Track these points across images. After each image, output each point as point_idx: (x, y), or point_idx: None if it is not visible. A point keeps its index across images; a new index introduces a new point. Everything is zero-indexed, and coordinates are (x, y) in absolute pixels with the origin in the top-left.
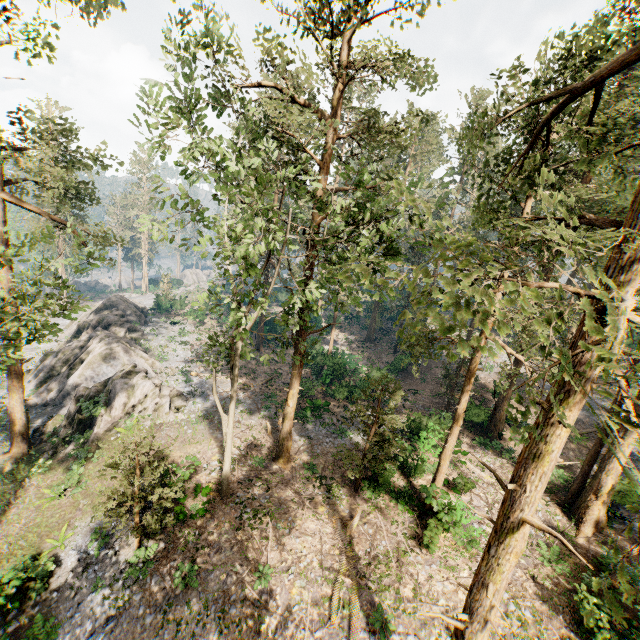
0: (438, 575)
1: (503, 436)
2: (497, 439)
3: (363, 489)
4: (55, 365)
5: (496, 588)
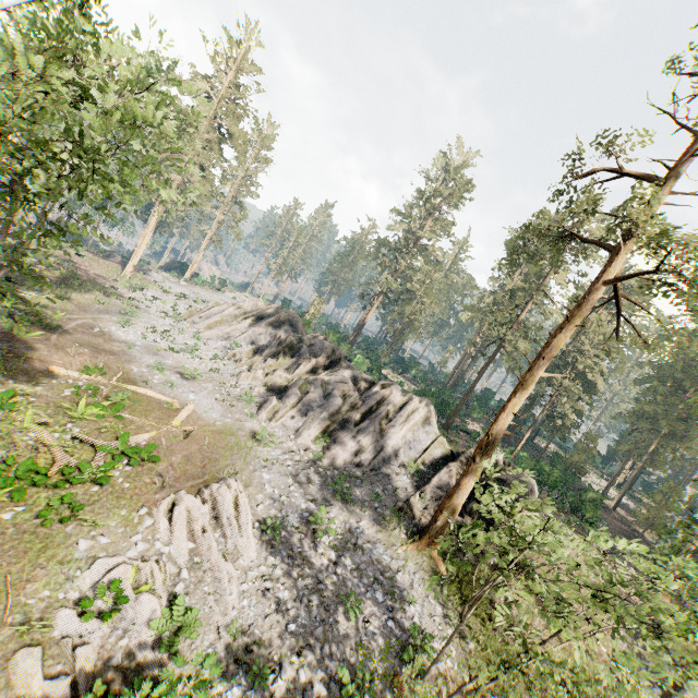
0: None
1: None
2: None
3: None
4: (342, 407)
5: None
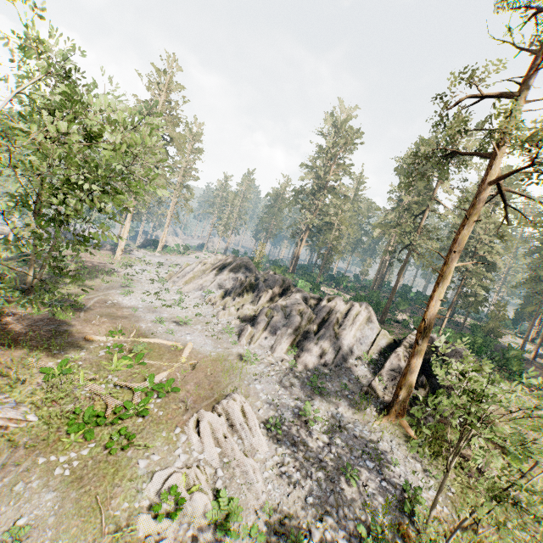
0: None
1: None
2: None
3: None
4: (301, 323)
5: None
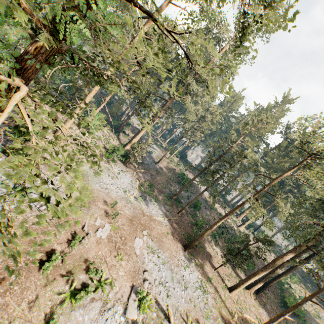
0: (79, 131)
1: (120, 134)
2: (117, 133)
3: (66, 111)
4: None
5: (89, 96)
